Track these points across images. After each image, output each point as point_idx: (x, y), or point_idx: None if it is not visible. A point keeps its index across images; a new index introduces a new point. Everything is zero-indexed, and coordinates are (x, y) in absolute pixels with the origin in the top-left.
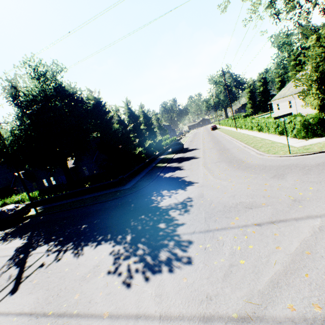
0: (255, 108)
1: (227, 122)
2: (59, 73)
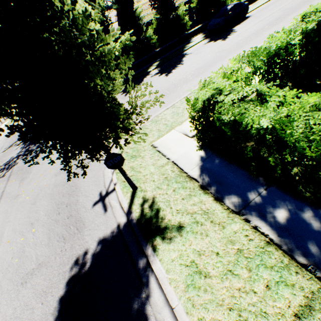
0: None
1: None
2: None
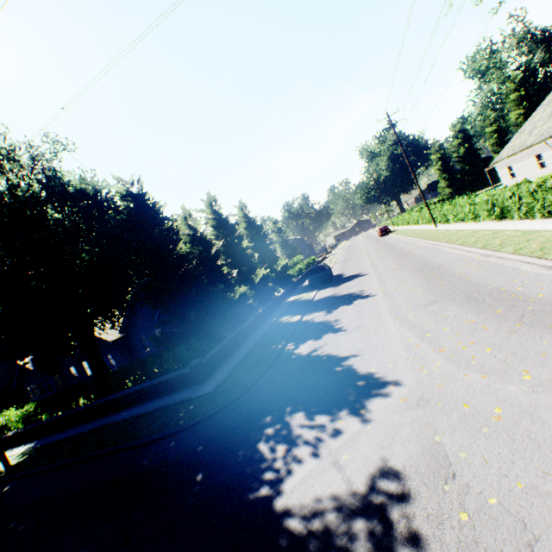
0: (456, 186)
1: (410, 217)
2: (57, 156)
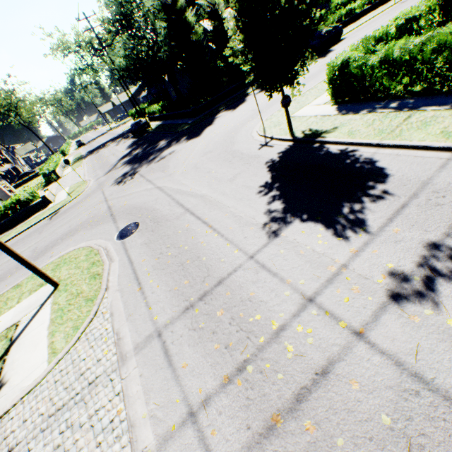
0: None
1: None
2: None
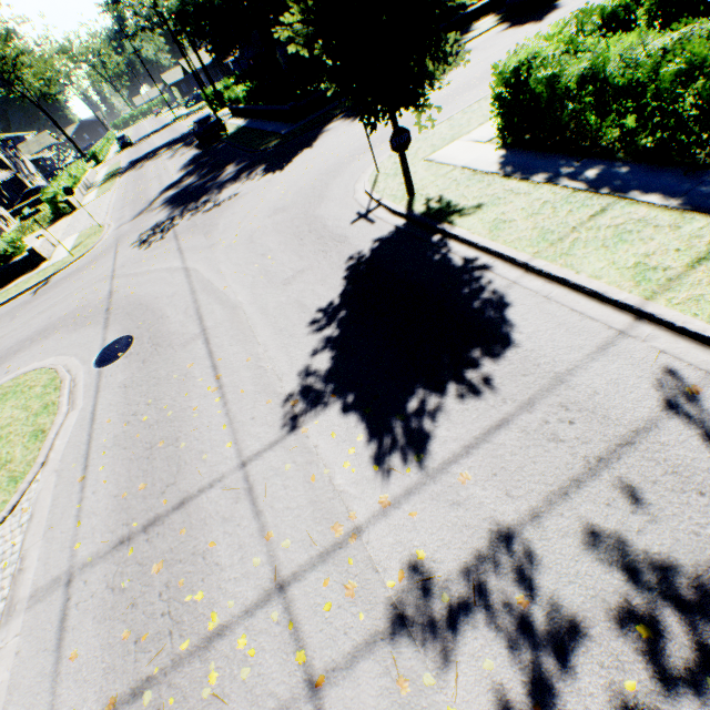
0: None
1: None
2: None
